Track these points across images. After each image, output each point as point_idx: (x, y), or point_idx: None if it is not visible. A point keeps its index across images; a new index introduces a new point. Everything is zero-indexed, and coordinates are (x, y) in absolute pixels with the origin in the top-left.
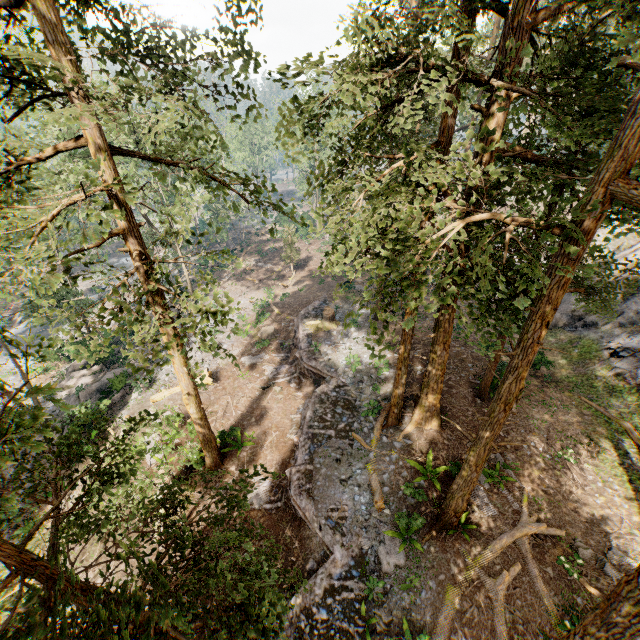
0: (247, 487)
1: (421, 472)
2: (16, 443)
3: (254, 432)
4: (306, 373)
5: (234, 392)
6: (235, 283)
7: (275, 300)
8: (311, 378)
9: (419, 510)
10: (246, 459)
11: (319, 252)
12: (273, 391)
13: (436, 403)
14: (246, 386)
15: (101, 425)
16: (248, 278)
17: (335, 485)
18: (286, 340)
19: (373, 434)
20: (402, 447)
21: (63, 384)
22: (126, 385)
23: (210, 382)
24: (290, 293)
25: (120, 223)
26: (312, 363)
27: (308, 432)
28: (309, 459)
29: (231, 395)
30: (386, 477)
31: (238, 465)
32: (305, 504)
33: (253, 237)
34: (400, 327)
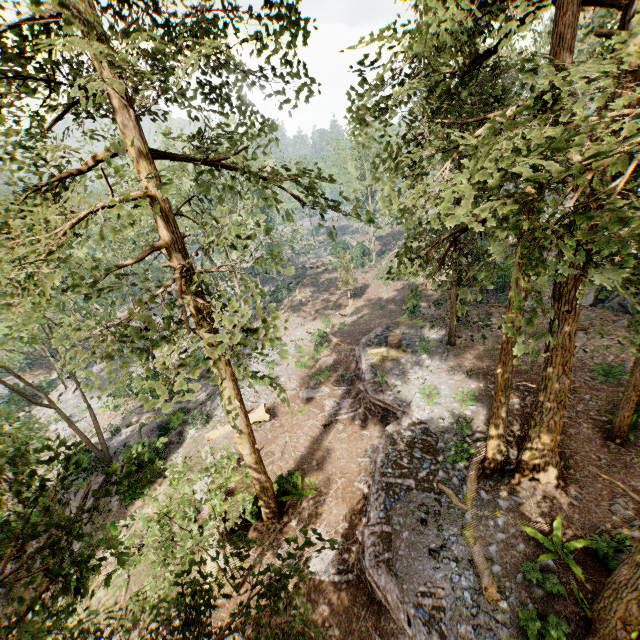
0: (310, 549)
1: (546, 546)
2: (81, 481)
3: (316, 478)
4: (372, 408)
5: (292, 430)
6: (291, 315)
7: (333, 330)
8: (378, 414)
9: (553, 607)
10: (307, 512)
11: (376, 279)
12: (335, 429)
13: (553, 447)
14: (305, 423)
15: (157, 464)
16: (304, 309)
17: (423, 557)
18: (347, 371)
19: (466, 487)
20: (510, 507)
21: (129, 420)
22: (184, 421)
23: (267, 418)
24: (348, 322)
25: (165, 234)
26: (379, 396)
27: (381, 481)
28: (385, 517)
29: (289, 433)
30: (494, 550)
31: (298, 519)
32: (385, 582)
33: (308, 270)
34: (482, 352)
